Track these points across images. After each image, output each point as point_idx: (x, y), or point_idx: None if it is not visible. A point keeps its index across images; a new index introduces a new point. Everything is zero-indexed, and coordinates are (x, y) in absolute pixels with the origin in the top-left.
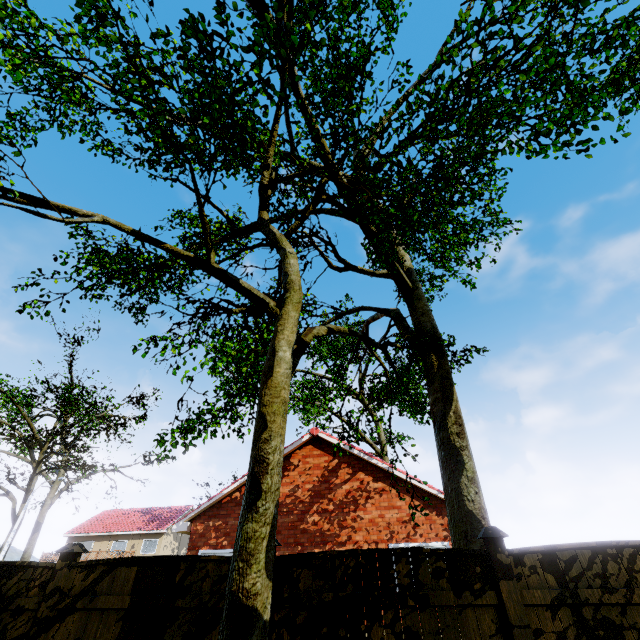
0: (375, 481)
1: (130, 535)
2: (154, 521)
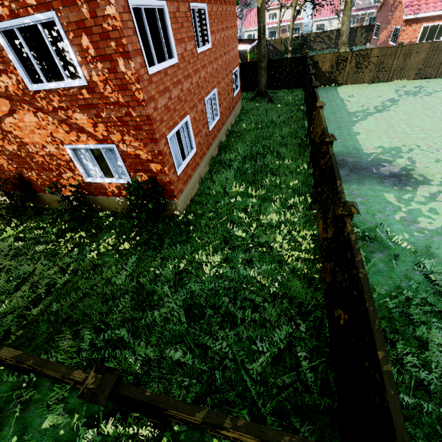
0: None
1: None
2: None
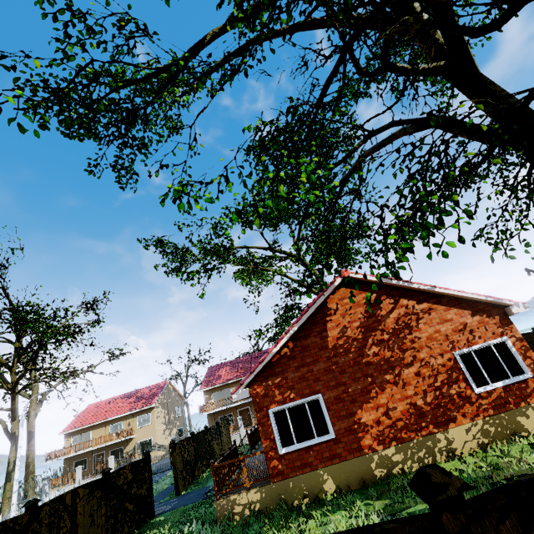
0: (419, 303)
1: (123, 417)
2: (140, 401)
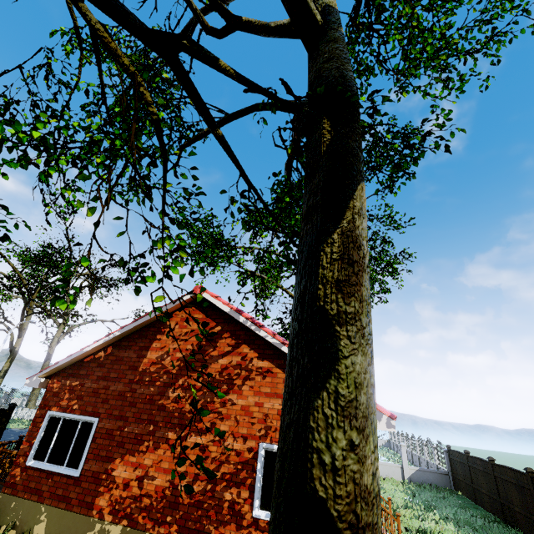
0: (260, 359)
1: None
2: None
